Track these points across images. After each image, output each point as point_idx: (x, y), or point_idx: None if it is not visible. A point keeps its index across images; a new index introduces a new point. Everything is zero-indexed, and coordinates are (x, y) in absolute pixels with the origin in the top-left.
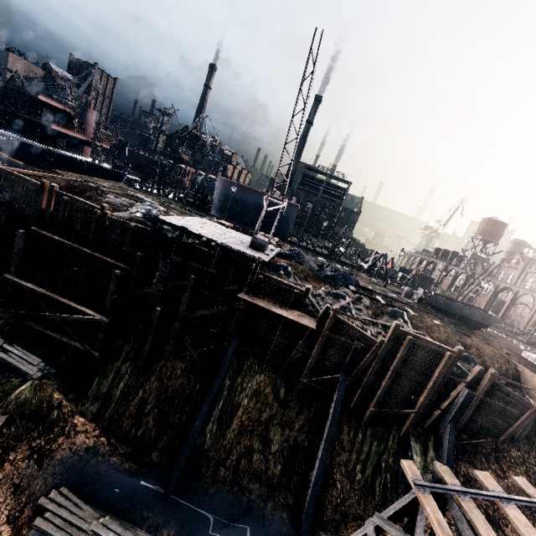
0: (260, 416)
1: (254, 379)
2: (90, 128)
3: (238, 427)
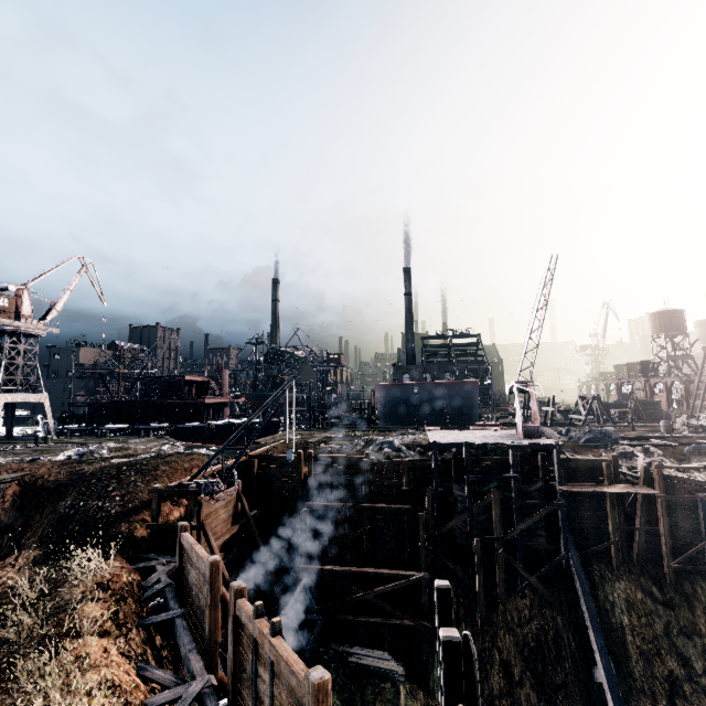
0: (654, 631)
1: (615, 586)
2: (226, 388)
3: (639, 657)
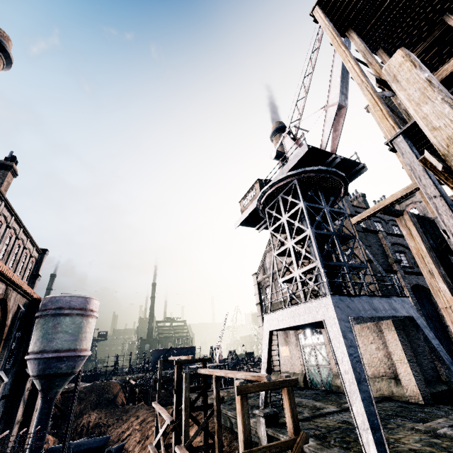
0: None
1: None
2: None
3: None
